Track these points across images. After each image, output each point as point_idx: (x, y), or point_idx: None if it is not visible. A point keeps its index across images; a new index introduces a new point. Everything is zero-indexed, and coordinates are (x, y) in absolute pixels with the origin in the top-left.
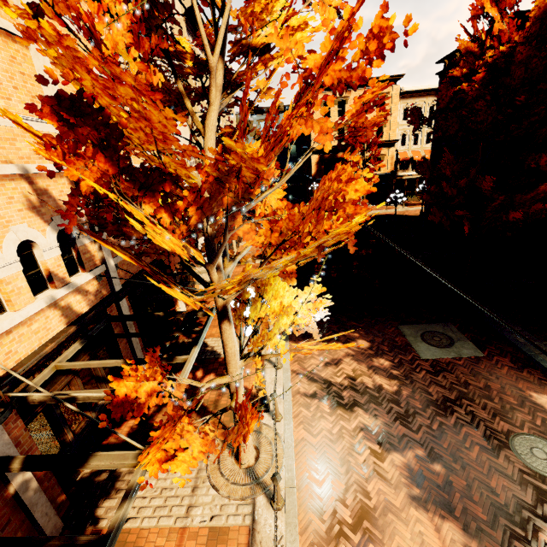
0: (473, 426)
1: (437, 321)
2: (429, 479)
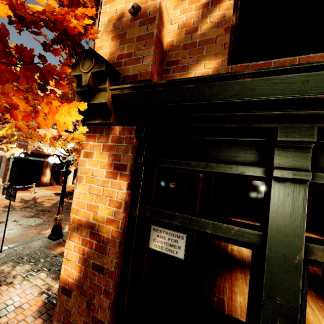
0: (37, 214)
1: None
2: None
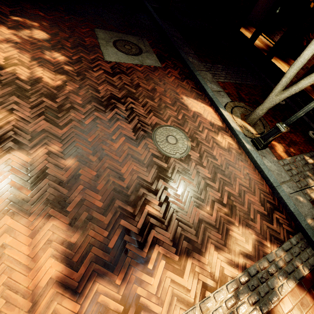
0: (127, 120)
1: (134, 34)
2: (52, 177)
